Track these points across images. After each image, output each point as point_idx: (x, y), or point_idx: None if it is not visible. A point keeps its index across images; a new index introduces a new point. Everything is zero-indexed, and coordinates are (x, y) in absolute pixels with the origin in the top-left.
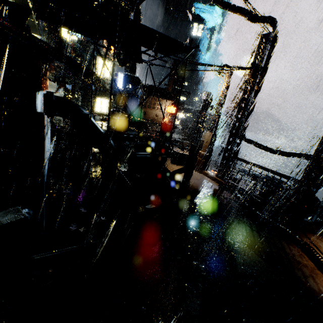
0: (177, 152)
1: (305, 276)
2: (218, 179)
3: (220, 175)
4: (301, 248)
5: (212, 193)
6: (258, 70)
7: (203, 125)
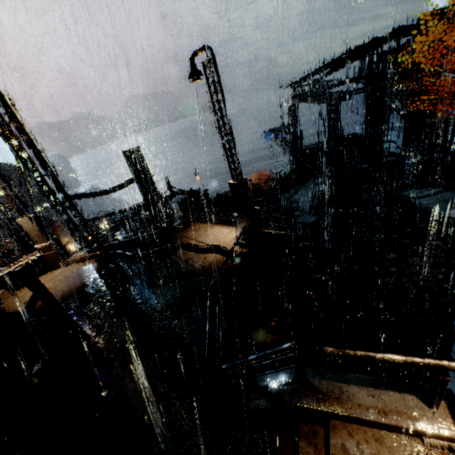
0: (4, 273)
1: (192, 265)
2: (90, 255)
3: (89, 249)
4: (183, 249)
5: (97, 274)
6: (2, 119)
7: (1, 209)
